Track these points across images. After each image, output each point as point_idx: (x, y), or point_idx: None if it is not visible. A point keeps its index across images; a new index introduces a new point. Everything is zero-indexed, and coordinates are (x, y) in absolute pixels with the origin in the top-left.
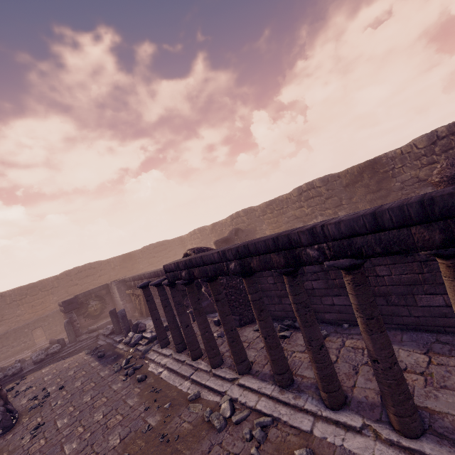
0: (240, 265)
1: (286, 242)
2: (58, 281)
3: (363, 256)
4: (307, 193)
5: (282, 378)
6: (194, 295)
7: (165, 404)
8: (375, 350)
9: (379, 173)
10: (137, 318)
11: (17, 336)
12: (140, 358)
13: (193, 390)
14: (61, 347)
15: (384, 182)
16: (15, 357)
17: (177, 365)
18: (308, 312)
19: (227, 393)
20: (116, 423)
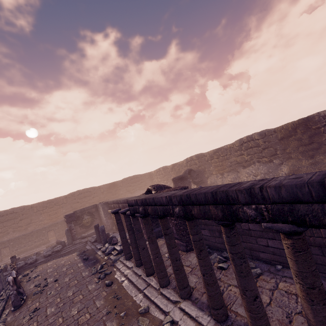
0: (183, 211)
1: (224, 197)
2: (66, 199)
3: (307, 225)
4: (247, 143)
5: (217, 313)
6: (148, 226)
7: (121, 312)
8: (315, 322)
9: (311, 129)
10: (114, 231)
11: (38, 235)
12: (110, 265)
13: (144, 303)
14: (62, 247)
15: (316, 136)
16: (36, 249)
17: (135, 278)
18: (243, 263)
19: (170, 314)
20: (85, 321)
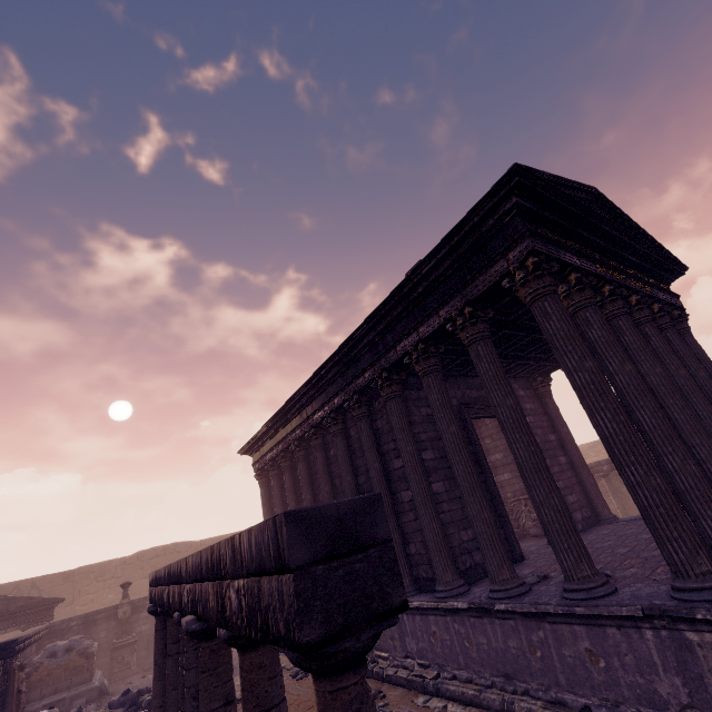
0: None
1: None
2: None
3: None
4: None
5: None
6: (611, 483)
7: None
8: None
9: None
10: None
11: None
12: None
13: None
14: None
15: None
16: None
17: None
18: None
19: None
20: None
